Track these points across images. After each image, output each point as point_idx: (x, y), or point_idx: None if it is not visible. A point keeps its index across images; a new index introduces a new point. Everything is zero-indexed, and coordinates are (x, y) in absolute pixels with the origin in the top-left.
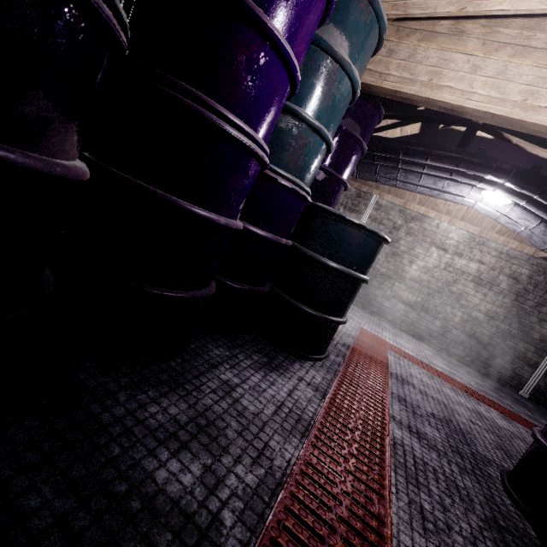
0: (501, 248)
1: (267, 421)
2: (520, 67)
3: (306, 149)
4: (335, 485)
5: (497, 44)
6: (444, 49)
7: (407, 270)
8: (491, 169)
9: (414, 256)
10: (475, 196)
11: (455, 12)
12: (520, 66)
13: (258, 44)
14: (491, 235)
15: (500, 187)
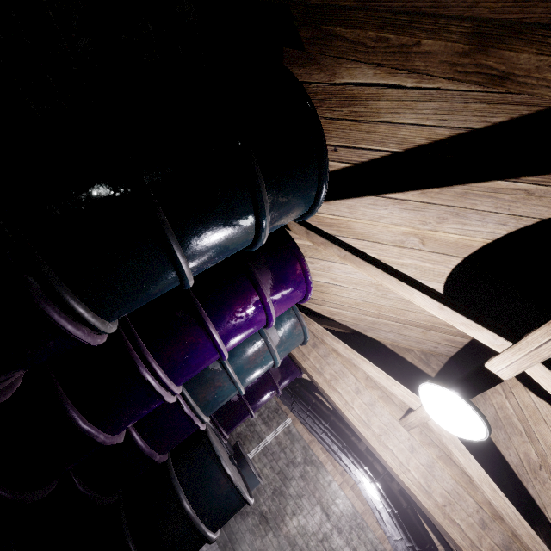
0: (377, 543)
1: None
2: (382, 409)
3: (219, 389)
4: None
5: (374, 383)
6: (344, 365)
7: (286, 521)
8: (369, 463)
9: (299, 507)
10: (359, 475)
11: (347, 357)
12: (383, 408)
13: (204, 338)
14: (372, 521)
15: (375, 482)
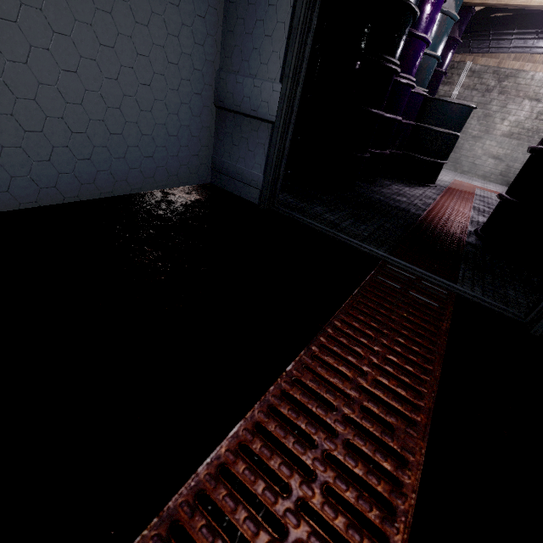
0: None
1: (418, 196)
2: None
3: (427, 69)
4: (449, 207)
5: None
6: None
7: (498, 128)
8: None
9: (506, 113)
10: None
11: None
12: None
13: (418, 43)
14: None
15: None
